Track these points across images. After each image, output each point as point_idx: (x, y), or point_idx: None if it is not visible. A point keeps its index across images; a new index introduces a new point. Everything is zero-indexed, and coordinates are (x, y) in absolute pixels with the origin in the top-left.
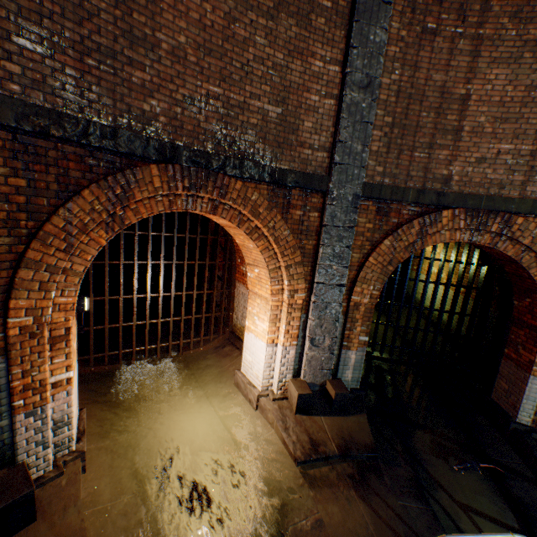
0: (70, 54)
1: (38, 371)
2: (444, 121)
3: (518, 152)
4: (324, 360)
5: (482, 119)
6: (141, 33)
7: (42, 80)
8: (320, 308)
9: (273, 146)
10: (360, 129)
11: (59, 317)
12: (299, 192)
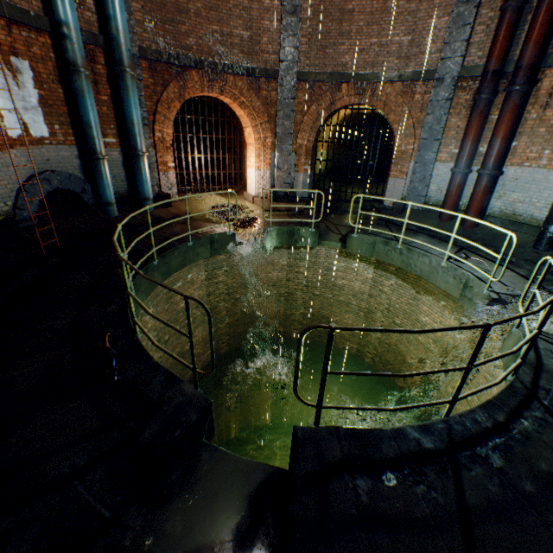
0: (160, 26)
1: (164, 158)
2: (341, 28)
3: (381, 44)
4: (285, 178)
5: (361, 25)
6: (183, 9)
7: (154, 39)
8: (280, 148)
9: (247, 55)
10: (292, 40)
11: (168, 139)
12: (264, 81)
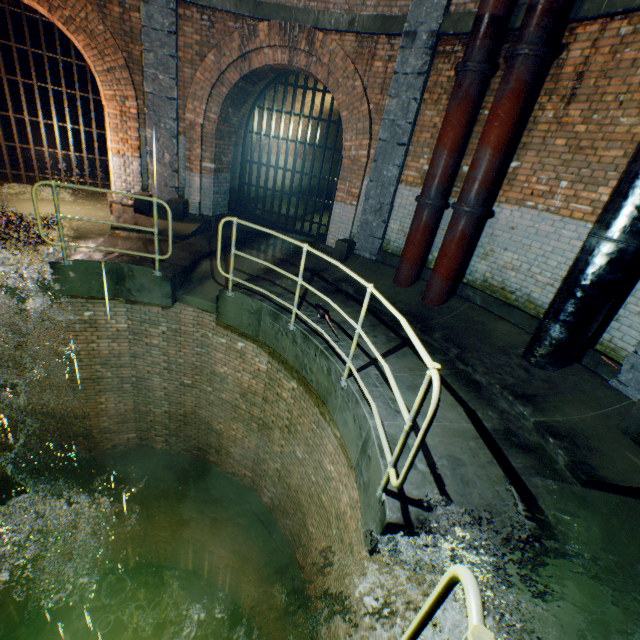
0: None
1: None
2: None
3: None
4: (168, 177)
5: None
6: None
7: None
8: (154, 121)
9: None
10: None
11: None
12: None
